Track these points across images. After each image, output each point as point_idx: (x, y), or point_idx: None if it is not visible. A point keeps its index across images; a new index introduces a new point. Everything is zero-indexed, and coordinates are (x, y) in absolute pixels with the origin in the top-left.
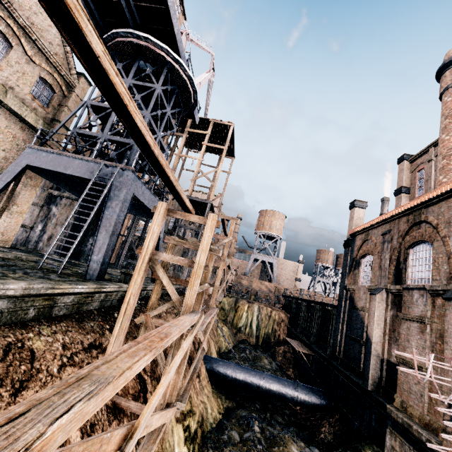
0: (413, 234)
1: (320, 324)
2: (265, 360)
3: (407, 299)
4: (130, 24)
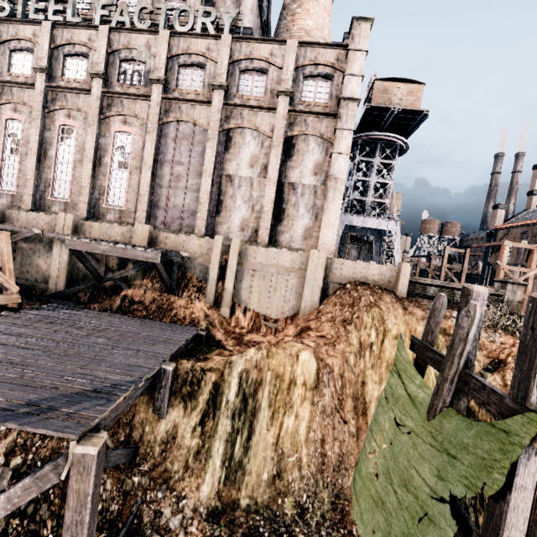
0: None
1: None
2: None
3: None
4: (385, 129)
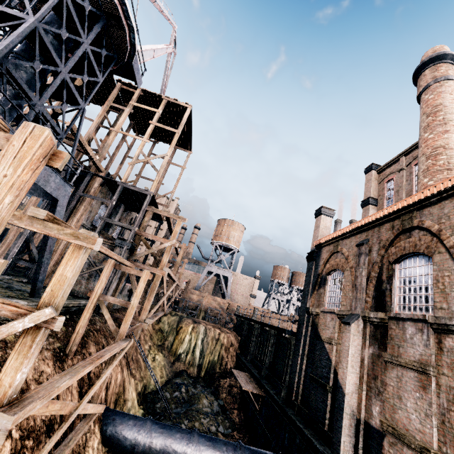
0: (401, 244)
1: (274, 353)
2: (204, 400)
3: (396, 334)
4: None
